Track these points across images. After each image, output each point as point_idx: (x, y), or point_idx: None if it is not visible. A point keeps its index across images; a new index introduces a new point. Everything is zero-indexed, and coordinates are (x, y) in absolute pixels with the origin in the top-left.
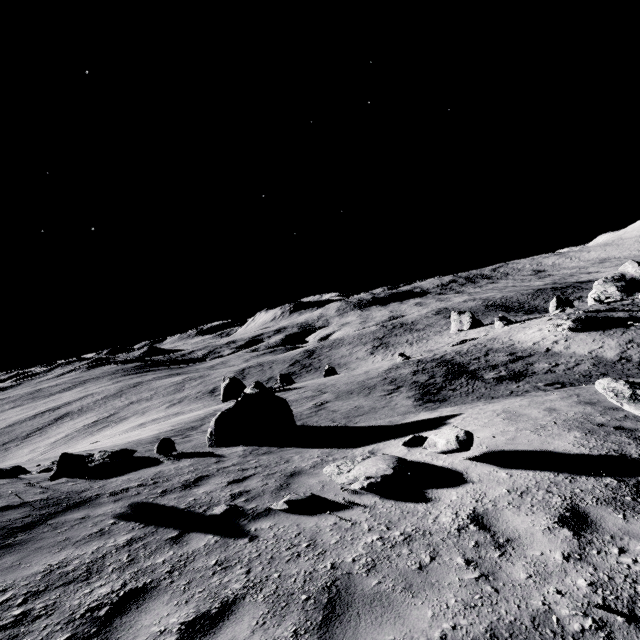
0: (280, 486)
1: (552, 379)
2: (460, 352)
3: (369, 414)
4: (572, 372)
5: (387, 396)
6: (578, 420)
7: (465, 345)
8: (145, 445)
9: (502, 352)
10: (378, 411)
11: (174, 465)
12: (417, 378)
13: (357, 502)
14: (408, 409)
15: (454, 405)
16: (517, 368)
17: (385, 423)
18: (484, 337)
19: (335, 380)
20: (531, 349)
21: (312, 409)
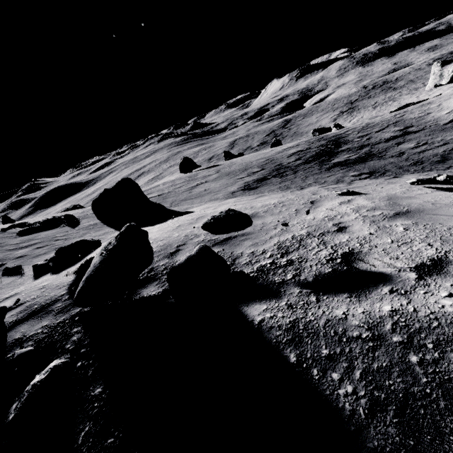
0: (39, 255)
1: (378, 166)
2: (367, 126)
3: (196, 198)
4: (415, 157)
5: (238, 180)
6: (190, 237)
7: (391, 114)
8: (90, 210)
9: (400, 126)
10: (205, 196)
11: (51, 231)
12: (286, 160)
13: (27, 273)
14: (221, 196)
15: (249, 195)
16: (378, 149)
17: (182, 209)
18: (429, 99)
19: (243, 159)
20: (435, 120)
21: (187, 189)
